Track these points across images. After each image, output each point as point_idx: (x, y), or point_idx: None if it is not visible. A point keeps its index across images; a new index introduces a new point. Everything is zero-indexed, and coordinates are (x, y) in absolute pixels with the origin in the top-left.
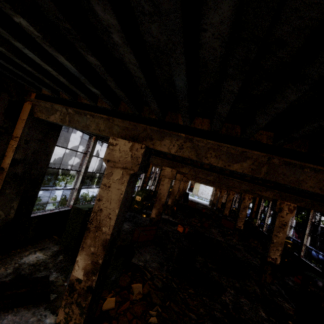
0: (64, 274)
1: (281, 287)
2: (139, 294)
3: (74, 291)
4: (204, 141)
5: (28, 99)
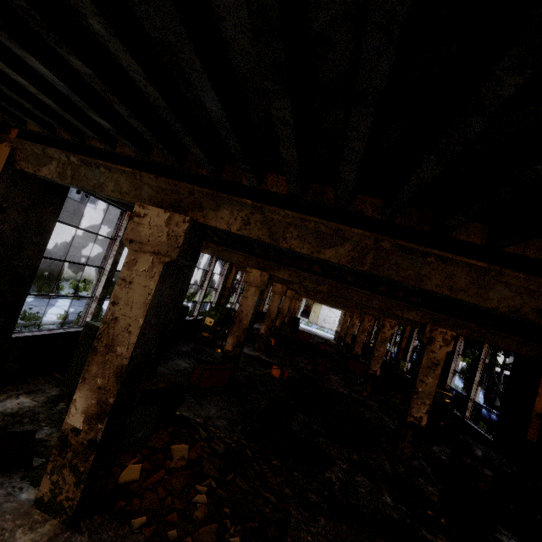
0: None
1: (428, 463)
2: (182, 460)
3: (68, 448)
4: (280, 212)
5: (5, 139)
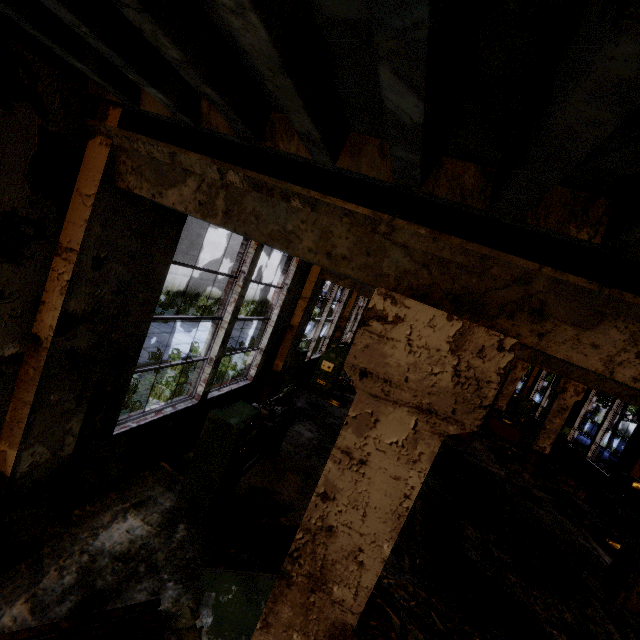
0: (193, 589)
1: None
2: None
3: None
4: None
5: (99, 130)
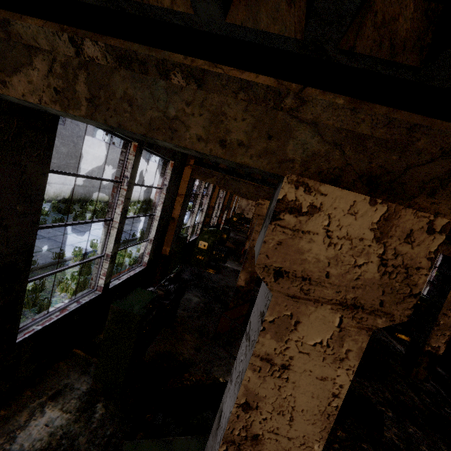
0: None
1: (436, 383)
2: None
3: None
4: None
5: None
